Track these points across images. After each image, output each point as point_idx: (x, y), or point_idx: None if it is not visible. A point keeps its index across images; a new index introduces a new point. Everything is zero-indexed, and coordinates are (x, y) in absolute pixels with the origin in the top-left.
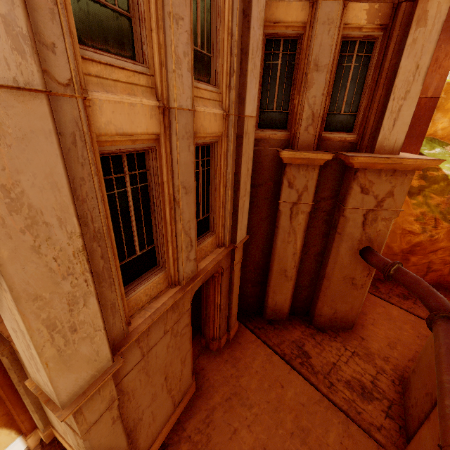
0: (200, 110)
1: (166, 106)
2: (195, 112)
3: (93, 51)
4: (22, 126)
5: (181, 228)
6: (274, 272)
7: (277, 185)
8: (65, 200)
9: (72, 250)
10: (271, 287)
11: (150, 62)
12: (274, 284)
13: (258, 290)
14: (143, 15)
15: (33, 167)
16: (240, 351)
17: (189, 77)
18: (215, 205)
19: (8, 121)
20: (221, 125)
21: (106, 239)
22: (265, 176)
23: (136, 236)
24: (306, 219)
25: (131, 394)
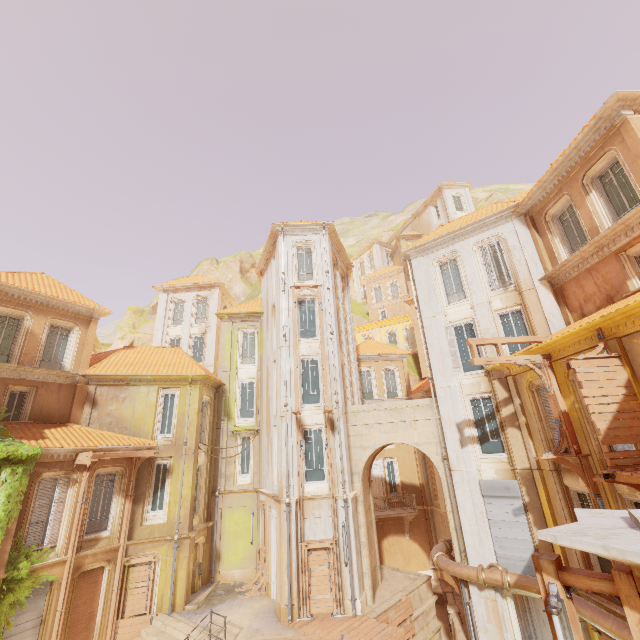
0: None
1: None
2: None
3: None
4: None
5: None
6: None
7: None
8: None
9: None
10: None
11: None
12: None
13: None
14: None
15: None
16: None
17: None
18: None
19: None
20: None
21: None
22: None
23: None
24: None
25: None
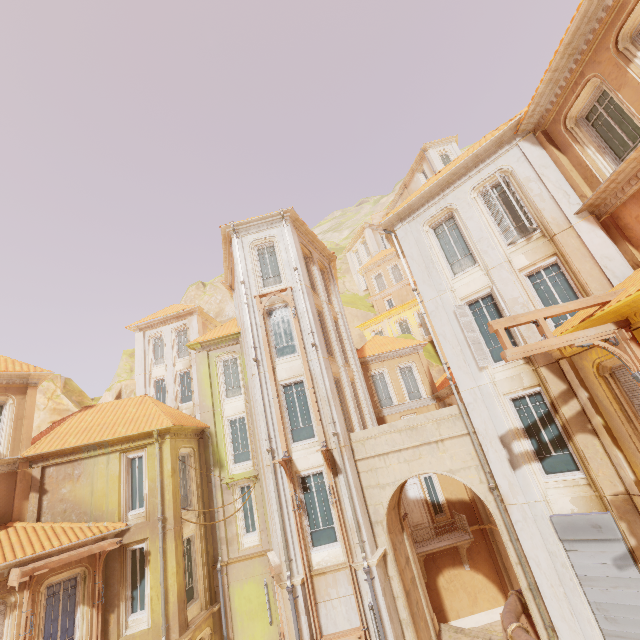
0: None
1: None
2: None
3: None
4: None
5: None
6: None
7: None
8: None
9: None
10: None
11: None
12: None
13: None
14: None
15: None
16: None
17: None
18: None
19: None
20: None
21: None
22: None
23: None
24: None
25: None
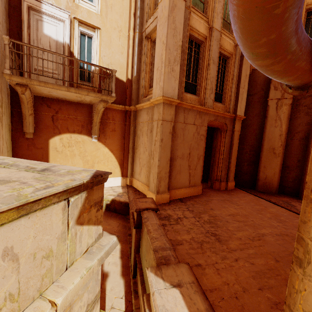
0: (223, 37)
1: (211, 27)
2: (221, 37)
3: (193, 6)
4: (180, 6)
5: (209, 77)
6: (264, 150)
7: (266, 93)
8: (181, 29)
9: (179, 44)
10: (262, 163)
11: (208, 15)
12: (264, 160)
13: (252, 168)
14: (208, 2)
15: (179, 16)
16: (234, 193)
17: (220, 21)
18: (226, 89)
19: (178, 4)
20: (232, 49)
21: (185, 55)
22: (258, 88)
23: (191, 74)
24: (288, 109)
25: (176, 137)
